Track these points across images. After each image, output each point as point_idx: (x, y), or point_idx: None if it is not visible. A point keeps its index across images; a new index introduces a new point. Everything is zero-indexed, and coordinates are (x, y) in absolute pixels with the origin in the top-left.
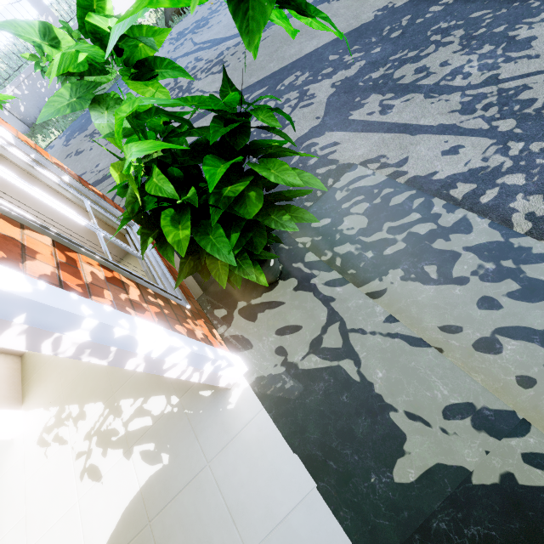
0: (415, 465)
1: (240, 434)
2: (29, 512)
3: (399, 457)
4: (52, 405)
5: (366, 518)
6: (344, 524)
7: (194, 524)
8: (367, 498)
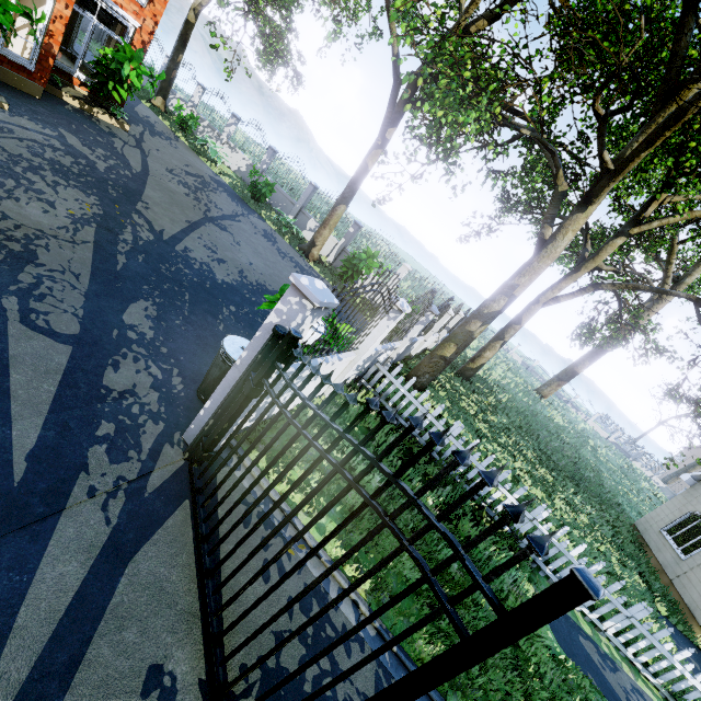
0: None
1: None
2: None
3: None
4: None
5: None
6: None
7: None
8: None
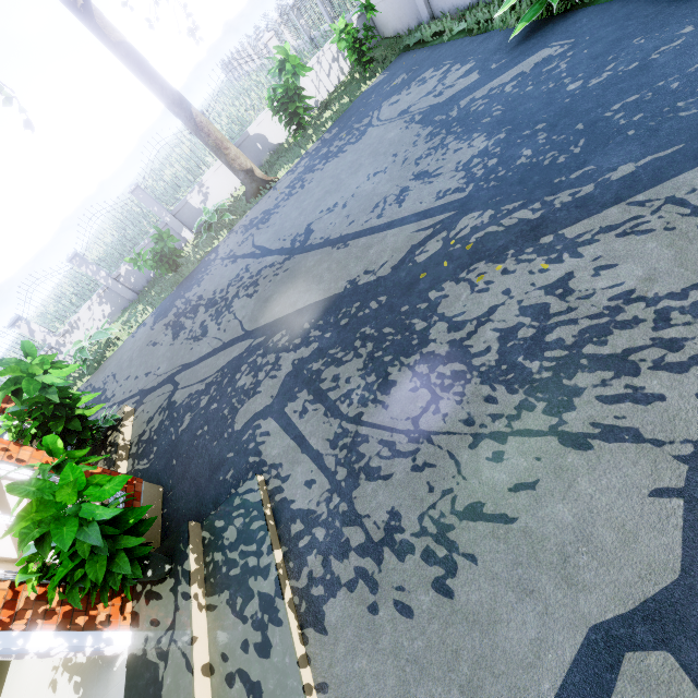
0: None
1: (111, 692)
2: None
3: None
4: None
5: None
6: None
7: None
8: None
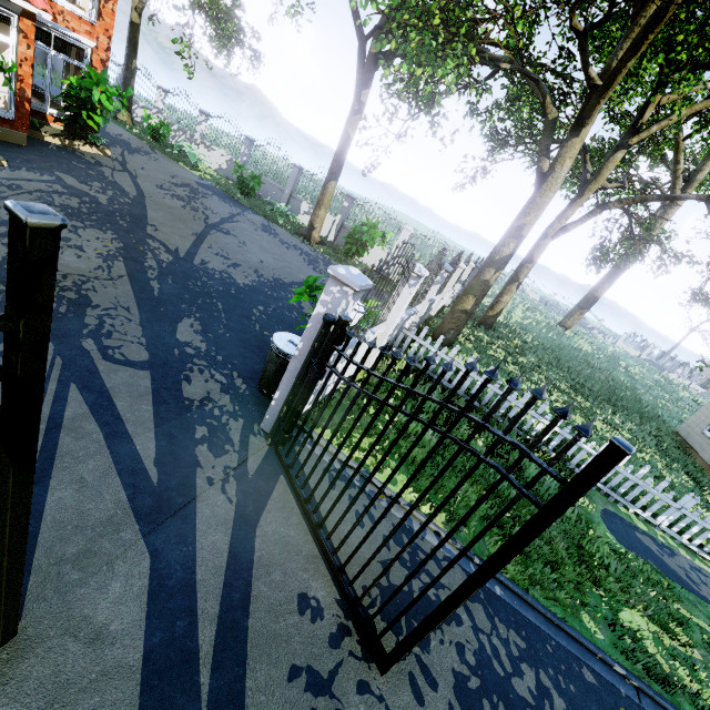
0: None
1: None
2: None
3: None
4: None
5: None
6: None
7: None
8: None
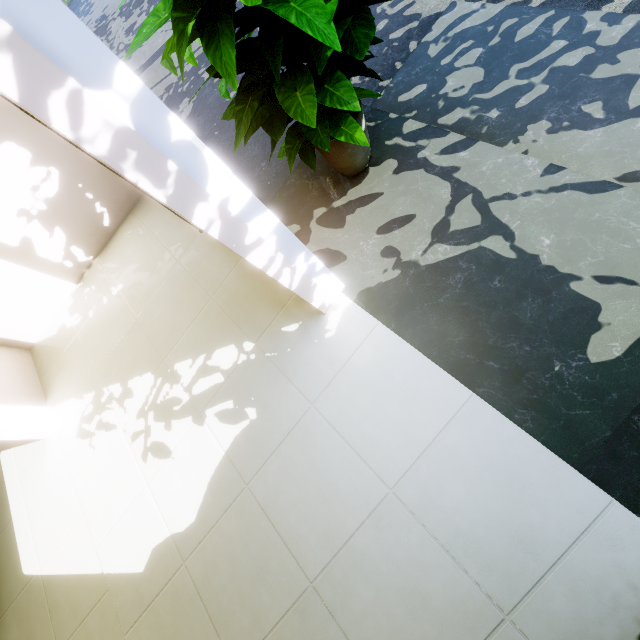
0: (619, 336)
1: (351, 362)
2: (87, 509)
3: (594, 333)
4: (85, 392)
5: (555, 414)
6: (523, 427)
7: (307, 473)
8: (552, 391)
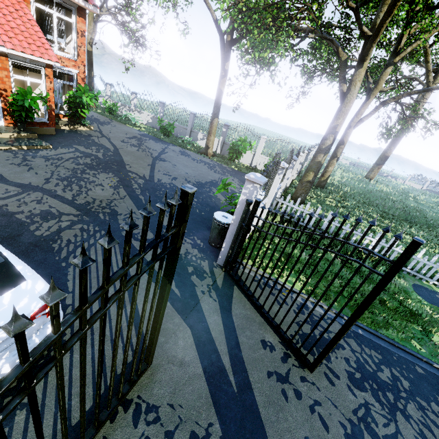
0: None
1: None
2: None
3: None
4: None
5: None
6: None
7: None
8: None
